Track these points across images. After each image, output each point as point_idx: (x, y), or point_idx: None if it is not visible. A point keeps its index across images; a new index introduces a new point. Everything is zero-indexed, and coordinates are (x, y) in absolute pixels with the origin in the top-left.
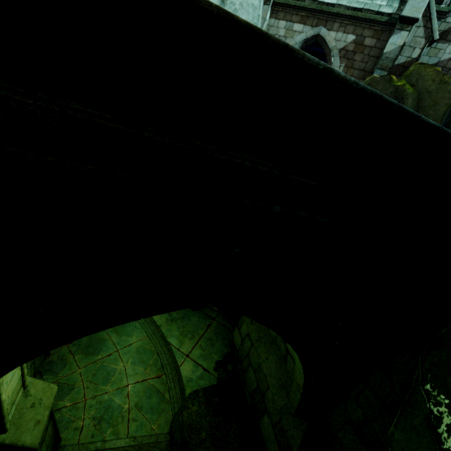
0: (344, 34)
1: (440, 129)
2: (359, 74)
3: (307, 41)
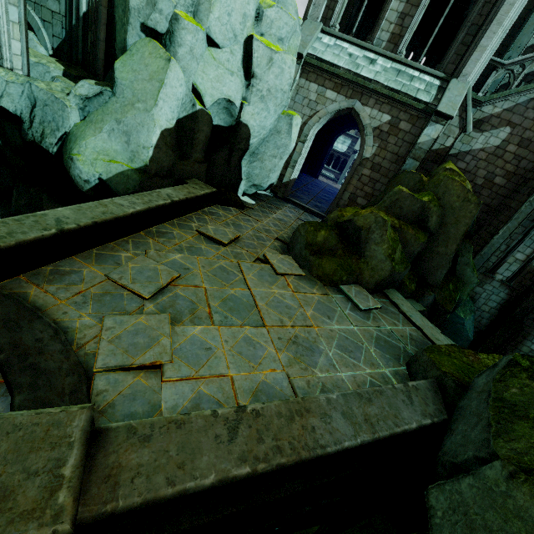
0: (380, 112)
1: (420, 428)
2: (392, 157)
3: (340, 111)
